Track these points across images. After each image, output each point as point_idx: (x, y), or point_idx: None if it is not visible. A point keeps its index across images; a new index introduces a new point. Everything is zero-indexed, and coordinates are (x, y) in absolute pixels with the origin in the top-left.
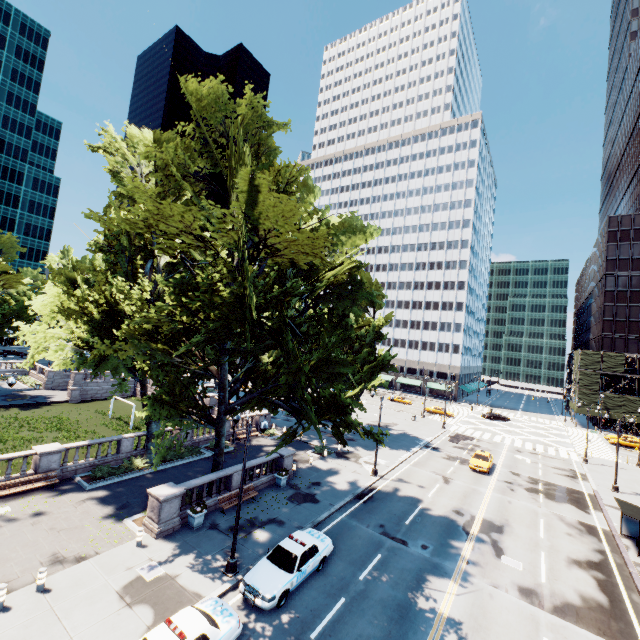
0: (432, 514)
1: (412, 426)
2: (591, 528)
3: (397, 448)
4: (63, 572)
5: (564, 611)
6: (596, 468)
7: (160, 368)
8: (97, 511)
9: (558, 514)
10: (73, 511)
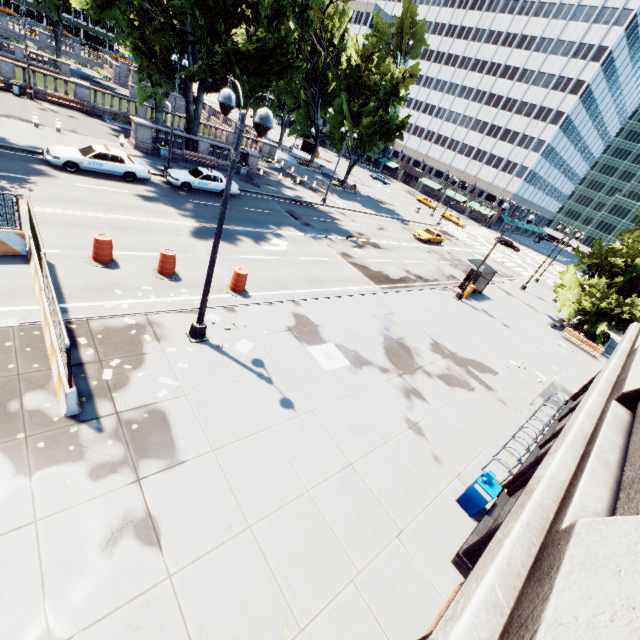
0: (338, 226)
1: (408, 212)
2: (455, 279)
3: (368, 208)
4: (74, 134)
5: (358, 265)
6: (537, 285)
7: (129, 5)
8: (108, 131)
9: (442, 268)
10: (93, 125)
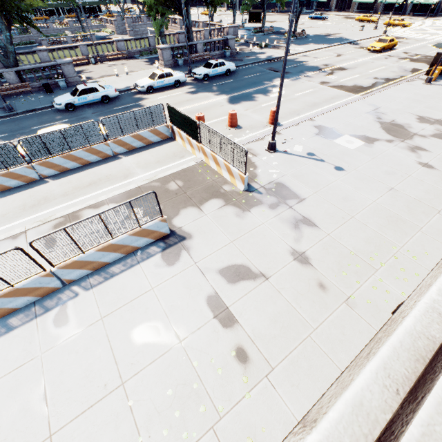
0: (307, 65)
1: (354, 34)
2: (417, 70)
3: (321, 44)
4: (134, 73)
5: (336, 87)
6: None
7: None
8: (144, 64)
9: (402, 66)
10: (135, 64)
